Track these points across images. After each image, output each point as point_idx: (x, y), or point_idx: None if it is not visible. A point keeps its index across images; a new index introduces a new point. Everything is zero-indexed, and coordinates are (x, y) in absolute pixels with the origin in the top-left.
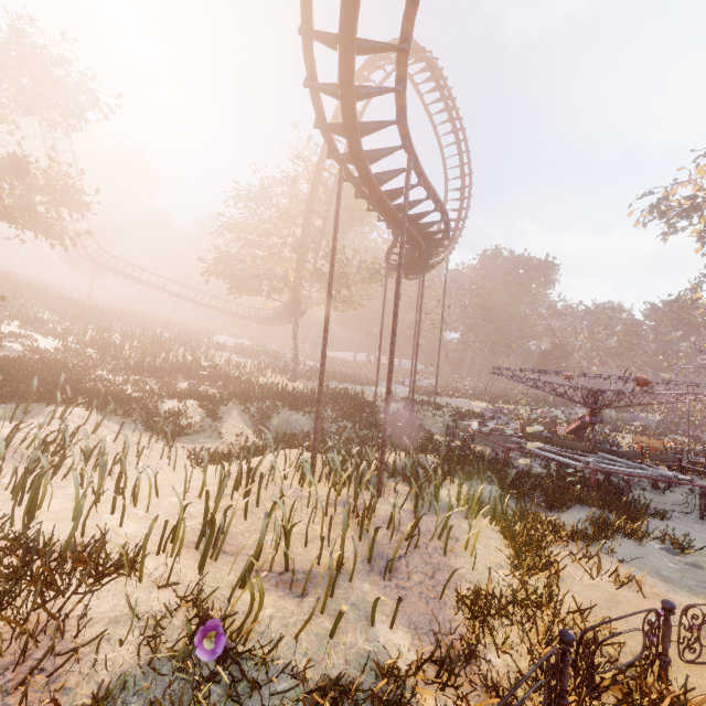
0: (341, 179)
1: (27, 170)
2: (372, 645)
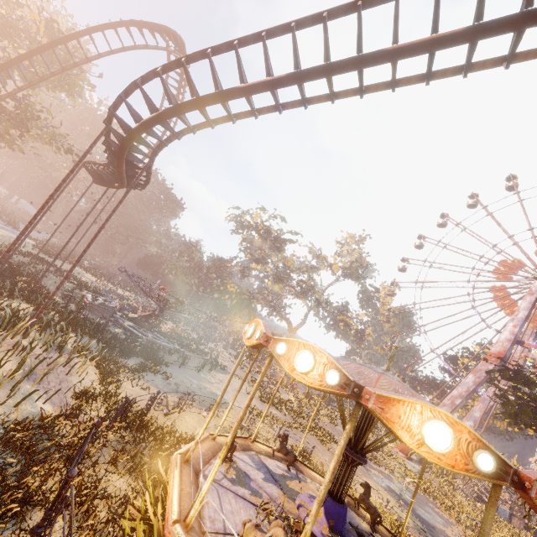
0: (103, 134)
1: None
2: (35, 410)
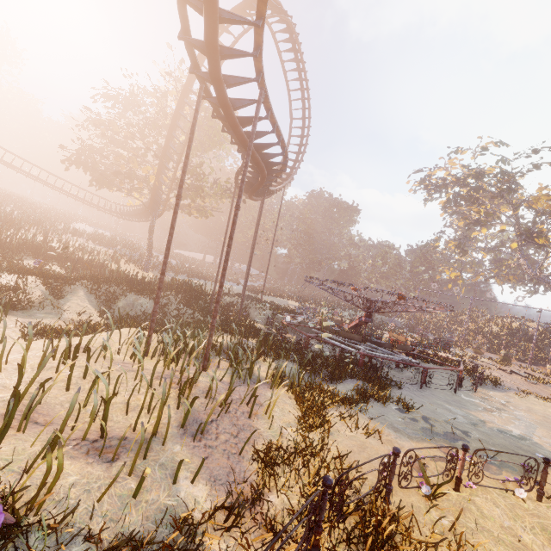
0: (200, 95)
1: None
2: (173, 500)
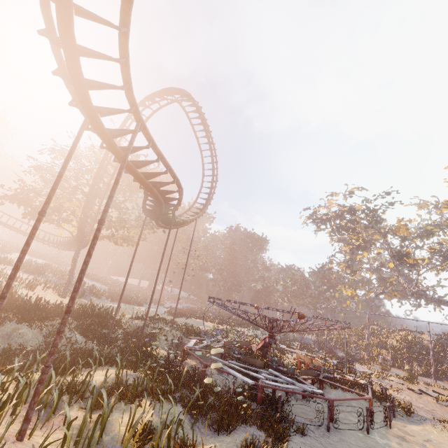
0: (83, 126)
1: None
2: None
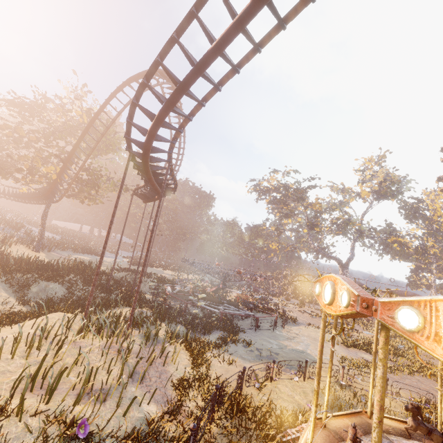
0: (129, 160)
1: None
2: (141, 414)
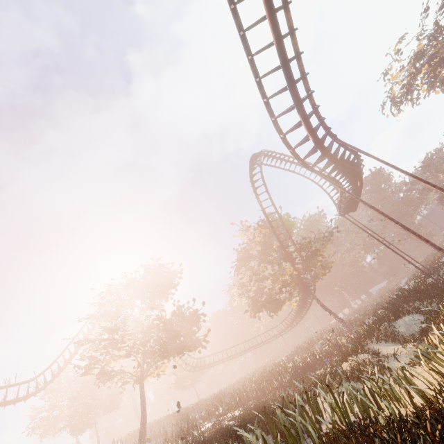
0: (318, 173)
1: (182, 313)
2: None
